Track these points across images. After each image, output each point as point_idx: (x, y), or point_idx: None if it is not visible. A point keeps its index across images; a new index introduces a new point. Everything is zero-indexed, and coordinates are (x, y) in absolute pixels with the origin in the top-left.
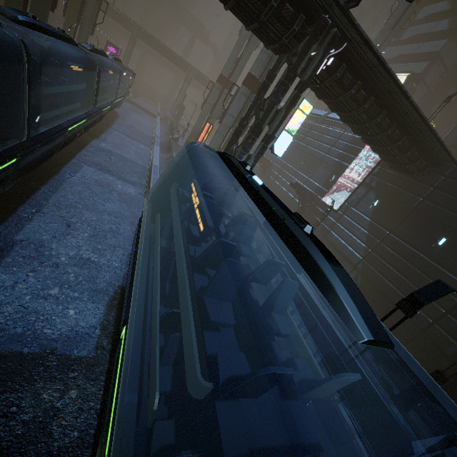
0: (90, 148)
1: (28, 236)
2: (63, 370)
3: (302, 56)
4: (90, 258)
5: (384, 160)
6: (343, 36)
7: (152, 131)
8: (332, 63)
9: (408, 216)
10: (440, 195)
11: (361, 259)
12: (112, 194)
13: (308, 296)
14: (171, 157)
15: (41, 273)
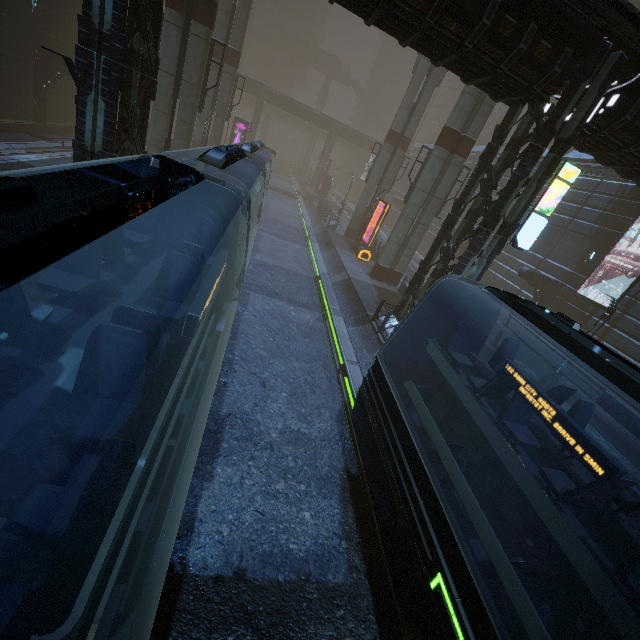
0: (247, 265)
1: (232, 408)
2: (328, 607)
3: (563, 103)
4: (299, 430)
5: None
6: (634, 57)
7: (299, 221)
8: (617, 102)
9: None
10: None
11: None
12: (290, 328)
13: None
14: (336, 256)
15: (260, 460)
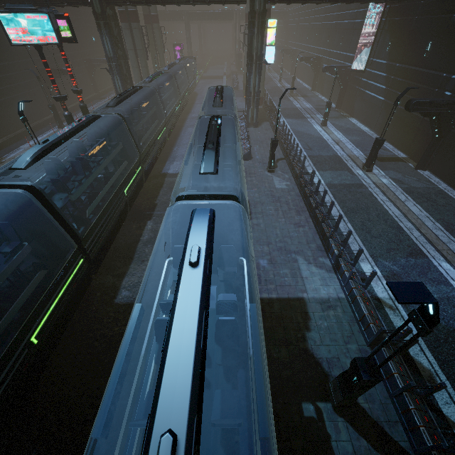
0: (188, 120)
1: (179, 154)
2: None
3: None
4: None
5: (376, 3)
6: None
7: None
8: None
9: (410, 40)
10: (427, 4)
11: (384, 100)
12: None
13: (323, 142)
14: None
15: None
